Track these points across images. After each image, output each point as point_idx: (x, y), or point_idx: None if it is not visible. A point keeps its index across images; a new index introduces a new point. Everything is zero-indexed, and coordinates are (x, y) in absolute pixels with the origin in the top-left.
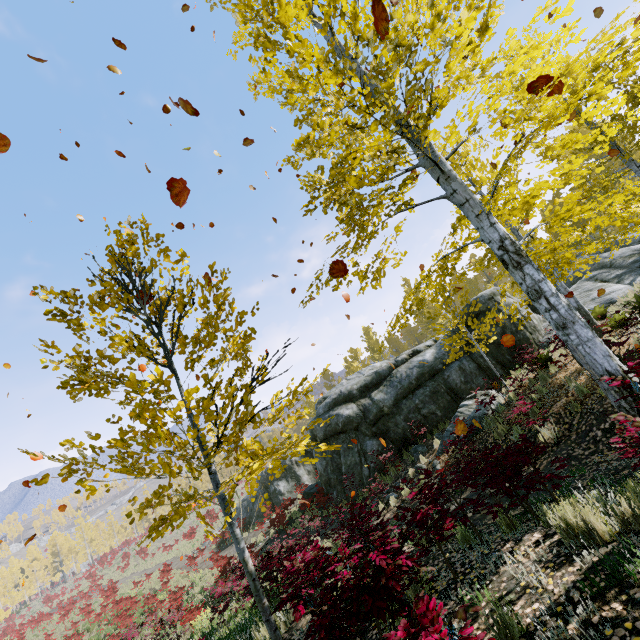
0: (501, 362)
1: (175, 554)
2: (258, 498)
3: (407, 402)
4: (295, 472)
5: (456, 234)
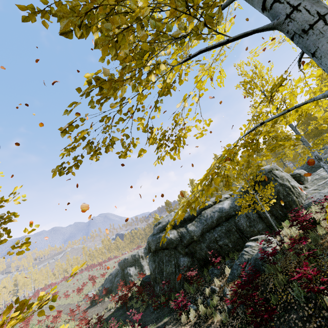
0: (275, 215)
1: (69, 301)
2: (118, 275)
3: (209, 235)
4: (140, 263)
5: (269, 106)
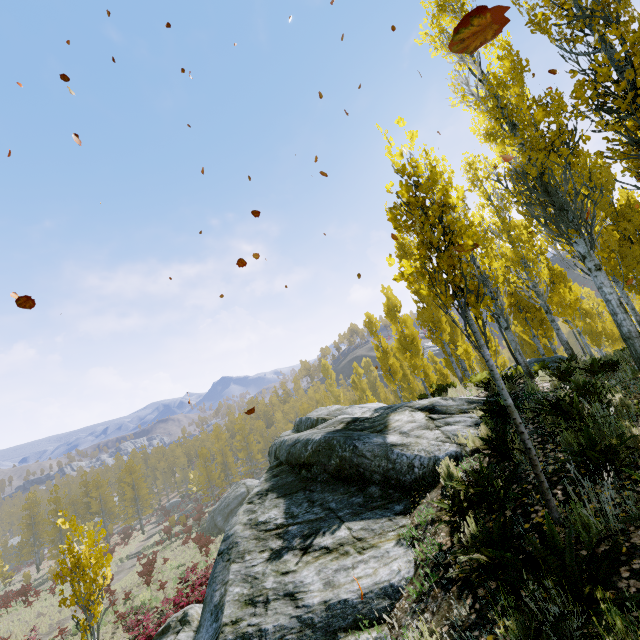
0: None
1: None
2: None
3: None
4: None
5: None
